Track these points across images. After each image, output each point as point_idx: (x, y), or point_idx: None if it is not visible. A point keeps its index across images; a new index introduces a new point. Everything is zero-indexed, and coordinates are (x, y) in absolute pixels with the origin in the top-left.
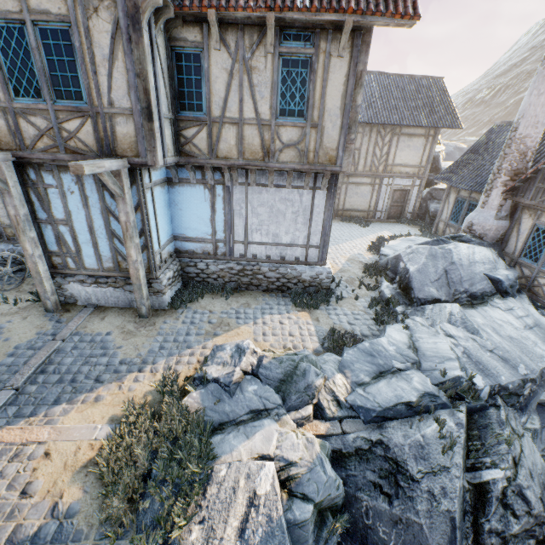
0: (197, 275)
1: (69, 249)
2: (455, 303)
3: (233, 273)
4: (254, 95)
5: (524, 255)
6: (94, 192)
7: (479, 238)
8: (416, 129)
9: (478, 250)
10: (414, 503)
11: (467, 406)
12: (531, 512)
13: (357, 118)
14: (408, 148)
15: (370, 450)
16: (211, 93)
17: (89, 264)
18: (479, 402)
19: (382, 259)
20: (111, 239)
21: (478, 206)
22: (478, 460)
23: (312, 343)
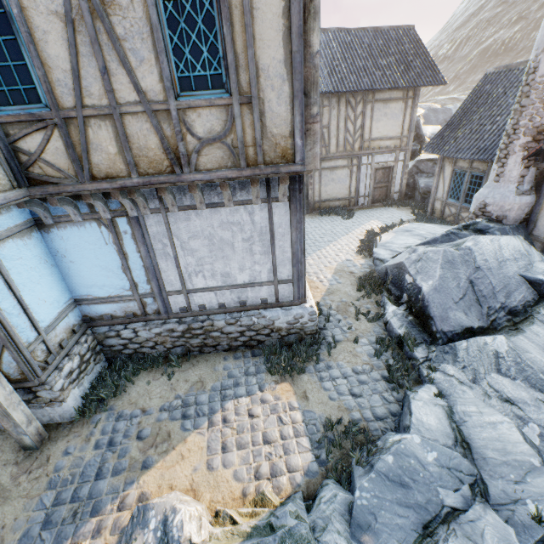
0: (124, 347)
1: None
2: (498, 335)
3: (176, 336)
4: (124, 58)
5: None
6: None
7: (496, 222)
8: (392, 93)
9: (504, 242)
10: None
11: None
12: None
13: (317, 77)
14: (385, 117)
15: None
16: (45, 64)
17: None
18: None
19: (378, 265)
20: None
21: (489, 180)
22: None
23: (300, 455)
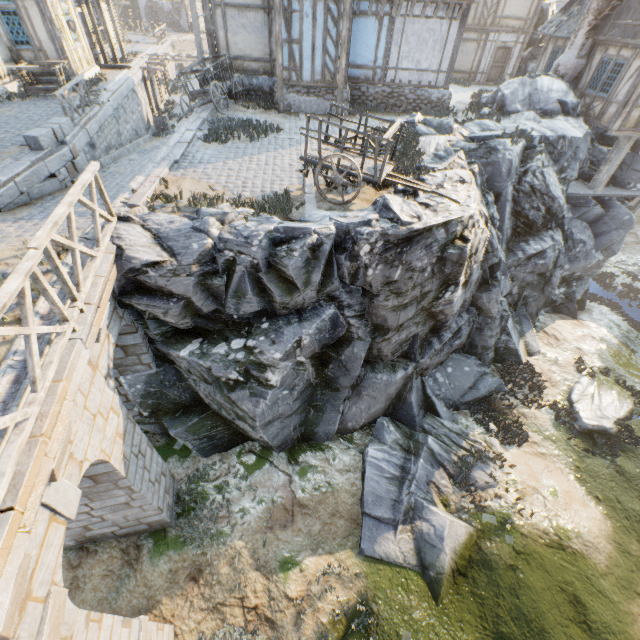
0: (359, 98)
1: (295, 64)
2: (531, 111)
3: (384, 96)
4: None
5: (589, 88)
6: (322, 16)
7: (560, 79)
8: None
9: (556, 83)
10: (497, 157)
11: (526, 146)
12: (545, 182)
13: None
14: None
15: (479, 148)
16: None
17: (305, 77)
18: (532, 144)
19: (483, 101)
20: (325, 56)
21: (566, 49)
22: (526, 163)
23: None
